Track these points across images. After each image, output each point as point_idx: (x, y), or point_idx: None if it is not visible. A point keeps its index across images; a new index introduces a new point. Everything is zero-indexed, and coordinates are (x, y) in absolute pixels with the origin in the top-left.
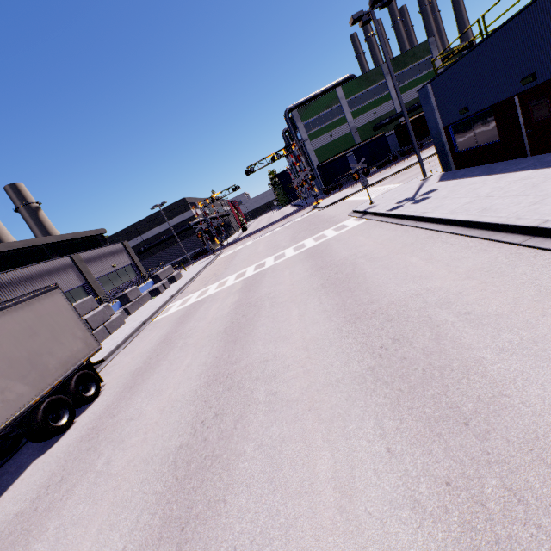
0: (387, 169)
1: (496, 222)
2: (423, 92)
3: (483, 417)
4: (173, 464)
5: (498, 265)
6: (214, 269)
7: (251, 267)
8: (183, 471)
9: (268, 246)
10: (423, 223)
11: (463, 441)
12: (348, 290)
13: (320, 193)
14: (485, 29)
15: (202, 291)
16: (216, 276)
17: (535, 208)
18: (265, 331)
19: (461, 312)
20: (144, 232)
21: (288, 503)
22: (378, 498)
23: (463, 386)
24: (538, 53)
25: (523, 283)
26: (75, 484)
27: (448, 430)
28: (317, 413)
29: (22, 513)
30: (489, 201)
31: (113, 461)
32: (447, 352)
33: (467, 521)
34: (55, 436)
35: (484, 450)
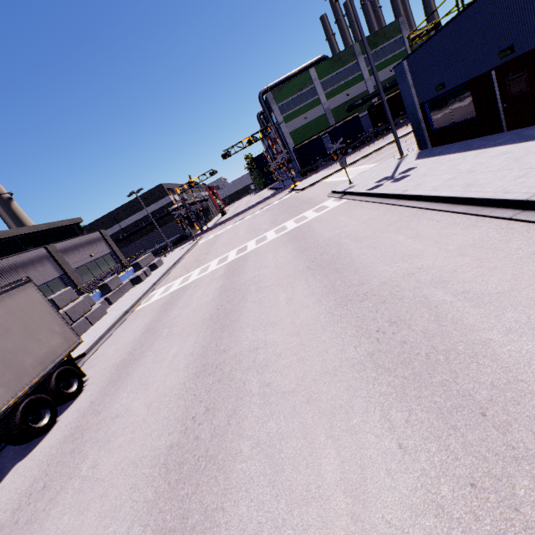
0: (362, 150)
1: (483, 197)
2: (399, 69)
3: (501, 406)
4: (164, 467)
5: (491, 241)
6: (196, 255)
7: (233, 251)
8: (176, 474)
9: (248, 230)
10: (405, 201)
11: (483, 434)
12: (335, 272)
13: (297, 175)
14: (461, 1)
15: (185, 277)
16: (198, 262)
17: (521, 182)
18: (253, 317)
19: (458, 291)
20: (122, 219)
21: (295, 510)
22: (395, 503)
23: (473, 372)
24: (516, 25)
25: (520, 259)
26: (59, 491)
27: (463, 422)
28: (316, 406)
29: (2, 527)
30: (472, 177)
31: (99, 465)
32: (450, 334)
33: (502, 530)
34: (36, 437)
35: (508, 444)
